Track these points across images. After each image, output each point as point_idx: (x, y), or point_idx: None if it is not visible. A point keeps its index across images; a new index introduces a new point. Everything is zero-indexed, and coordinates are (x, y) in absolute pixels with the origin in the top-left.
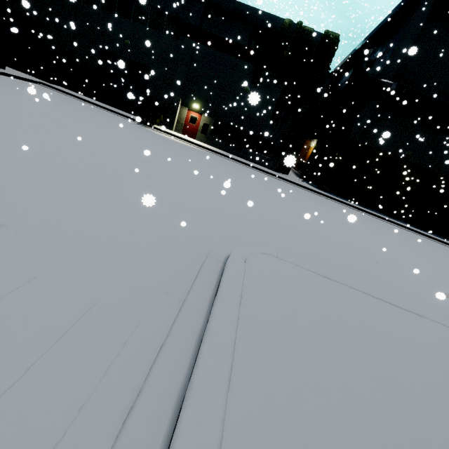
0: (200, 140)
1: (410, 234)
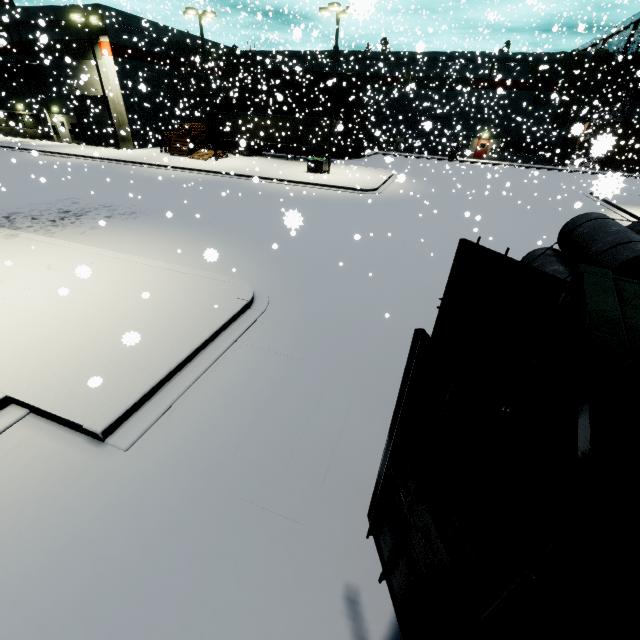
0: (489, 160)
1: None
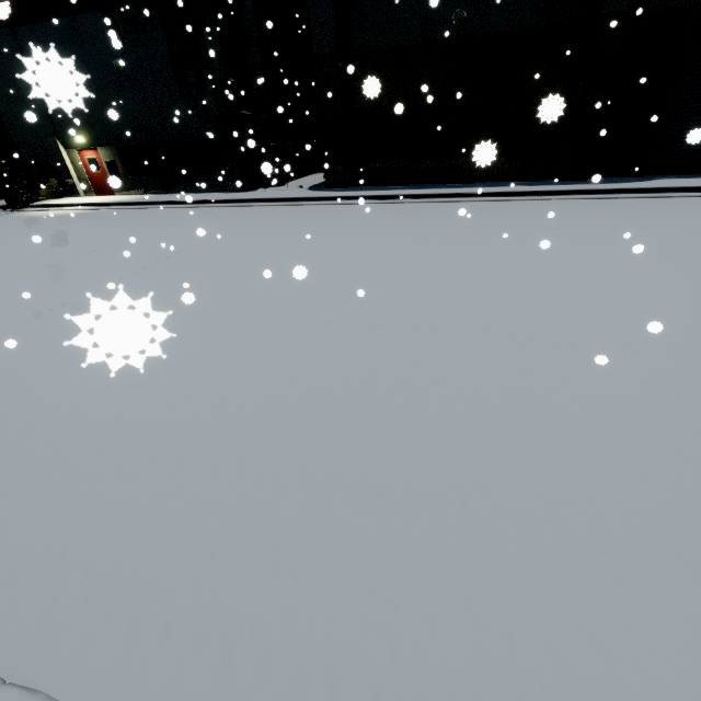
0: (122, 193)
1: (481, 209)
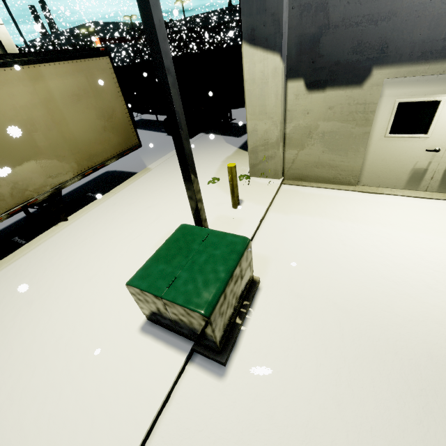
0: None
1: None
